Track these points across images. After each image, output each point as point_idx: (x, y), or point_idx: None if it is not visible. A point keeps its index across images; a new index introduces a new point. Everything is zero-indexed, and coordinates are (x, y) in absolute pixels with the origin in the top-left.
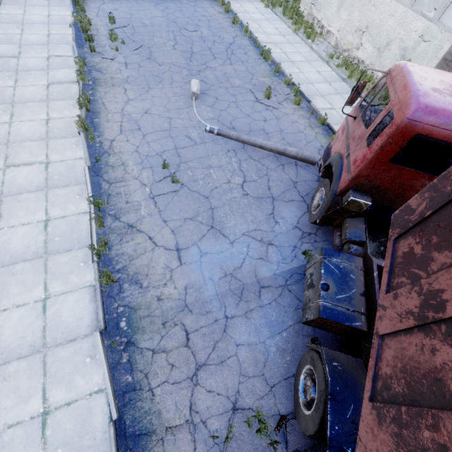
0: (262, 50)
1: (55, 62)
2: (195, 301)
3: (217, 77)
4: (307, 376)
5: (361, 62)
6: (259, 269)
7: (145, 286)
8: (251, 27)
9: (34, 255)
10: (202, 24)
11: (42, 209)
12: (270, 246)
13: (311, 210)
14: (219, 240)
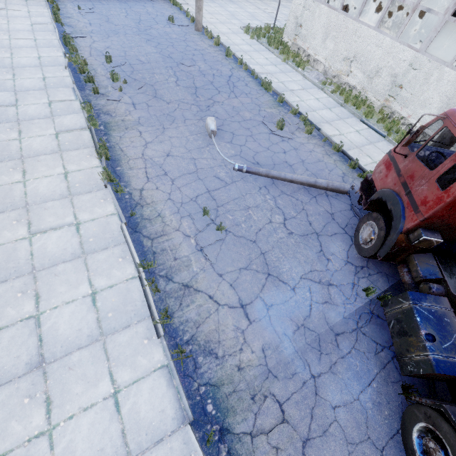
0: (262, 81)
1: (58, 108)
2: (277, 364)
3: (227, 111)
4: (420, 433)
5: (352, 87)
6: (328, 314)
7: (220, 355)
8: (244, 58)
9: (88, 339)
10: (197, 58)
11: (84, 280)
12: (330, 287)
13: (359, 243)
14: (280, 288)
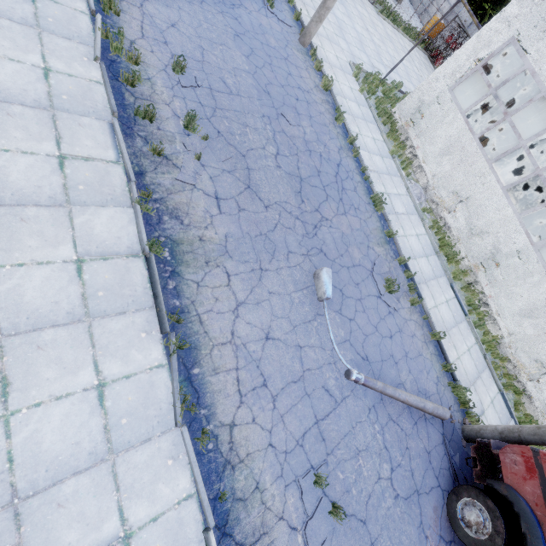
0: (375, 194)
1: (80, 178)
2: None
3: (336, 242)
4: None
5: (447, 227)
6: None
7: None
8: (353, 130)
9: None
10: (302, 109)
11: None
12: None
13: (456, 515)
14: None
